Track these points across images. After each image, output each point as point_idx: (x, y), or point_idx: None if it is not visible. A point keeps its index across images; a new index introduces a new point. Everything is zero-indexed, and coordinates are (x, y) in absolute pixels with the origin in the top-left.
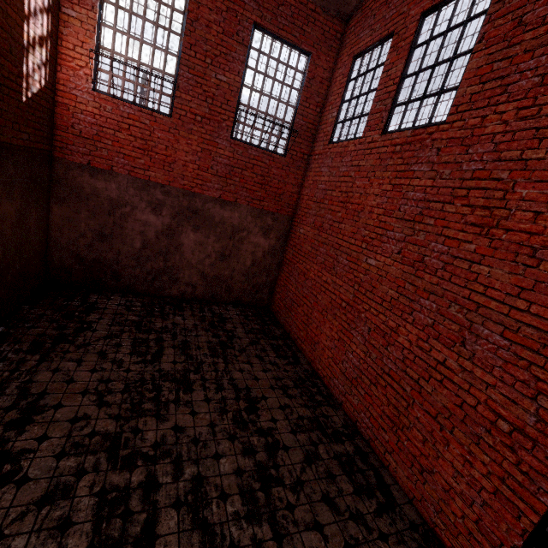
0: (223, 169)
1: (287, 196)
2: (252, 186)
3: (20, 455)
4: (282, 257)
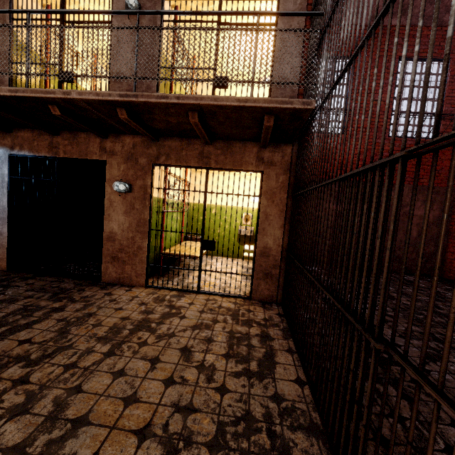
0: None
1: (445, 171)
2: (410, 168)
3: None
4: (449, 226)
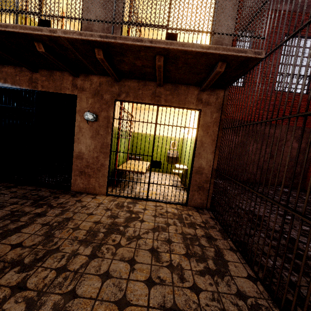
0: (271, 107)
1: (310, 116)
2: (287, 113)
3: (283, 232)
4: (310, 154)
